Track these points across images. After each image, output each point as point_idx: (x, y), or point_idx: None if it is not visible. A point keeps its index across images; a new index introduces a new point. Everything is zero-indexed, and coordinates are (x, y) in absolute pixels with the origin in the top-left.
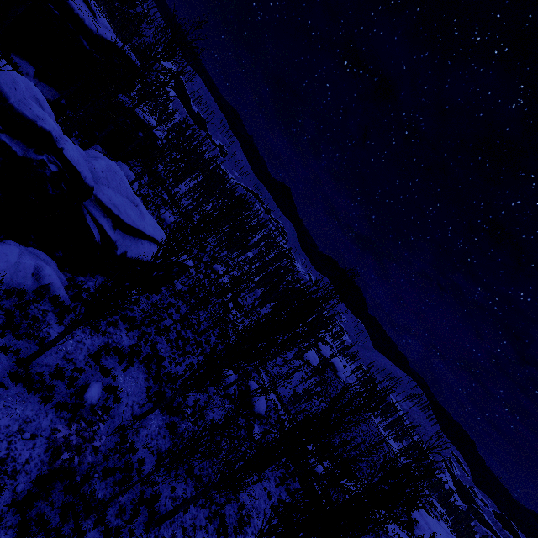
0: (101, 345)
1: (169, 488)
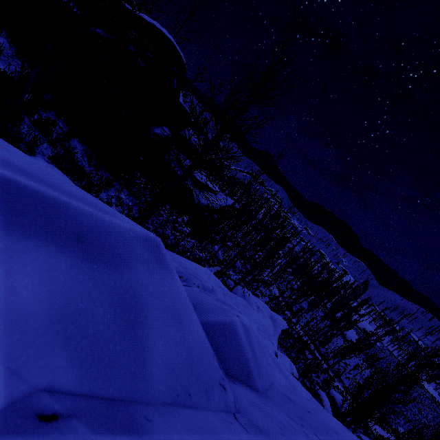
0: None
1: None
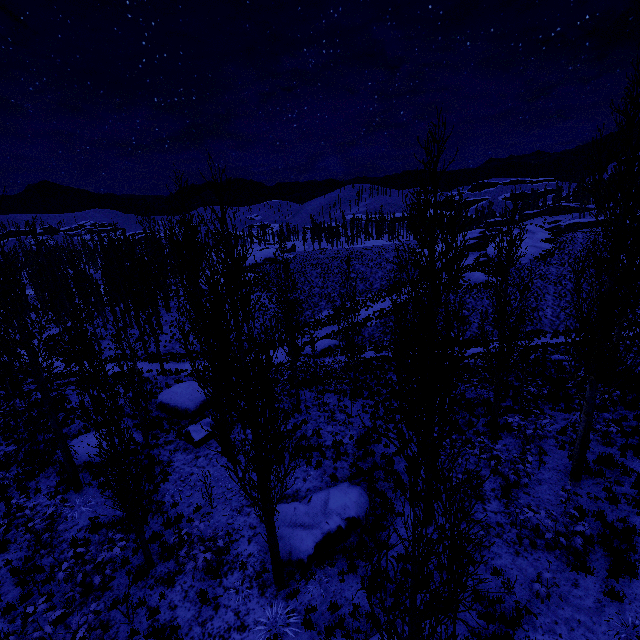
0: None
1: None
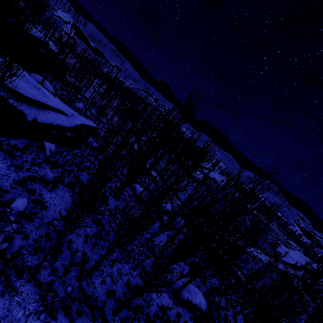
0: (26, 177)
1: (98, 255)
